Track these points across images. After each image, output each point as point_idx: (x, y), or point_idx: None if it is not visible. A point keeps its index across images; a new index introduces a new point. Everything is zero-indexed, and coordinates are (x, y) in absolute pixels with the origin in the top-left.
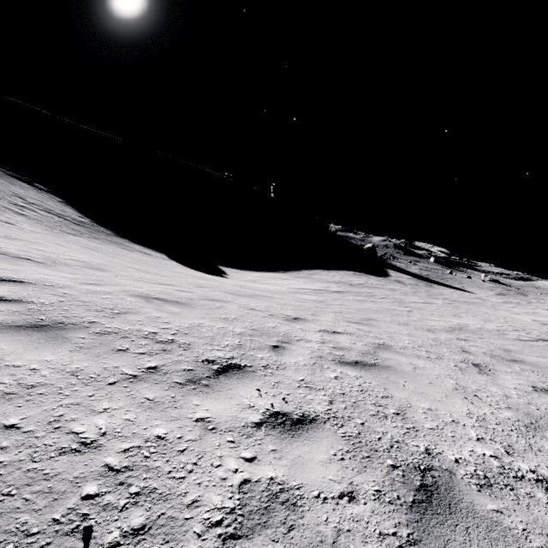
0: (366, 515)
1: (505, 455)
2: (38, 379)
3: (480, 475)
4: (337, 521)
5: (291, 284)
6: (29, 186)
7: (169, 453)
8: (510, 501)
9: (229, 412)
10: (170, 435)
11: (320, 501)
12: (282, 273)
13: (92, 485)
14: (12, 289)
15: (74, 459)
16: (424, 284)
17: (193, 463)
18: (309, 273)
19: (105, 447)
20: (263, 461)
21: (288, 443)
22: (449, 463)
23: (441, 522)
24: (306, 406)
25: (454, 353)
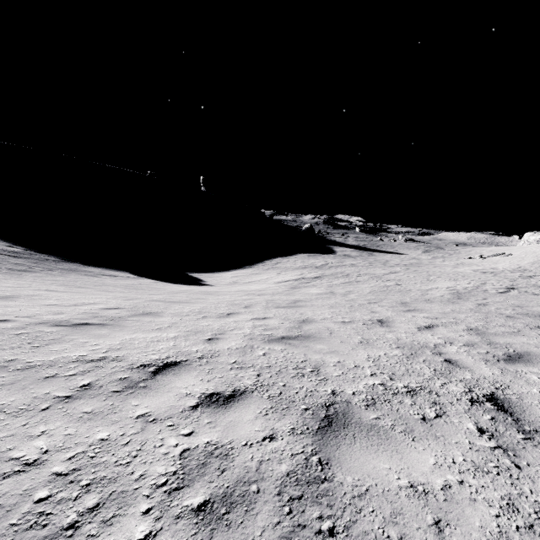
0: None
1: None
2: (492, 494)
3: None
4: None
5: (270, 278)
6: None
7: None
8: None
9: None
10: None
11: None
12: (249, 268)
13: None
14: (198, 378)
15: None
16: (366, 254)
17: None
18: (272, 263)
19: None
20: None
21: None
22: None
23: None
24: None
25: (510, 321)
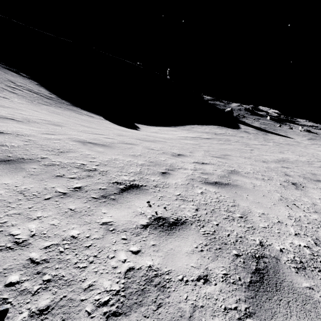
0: (216, 293)
1: (314, 245)
2: None
3: (297, 261)
4: (194, 298)
5: (178, 134)
6: (17, 74)
7: (78, 248)
8: (318, 280)
9: (126, 217)
10: (81, 235)
11: (183, 283)
12: (174, 127)
13: (16, 274)
14: None
15: (6, 255)
16: (262, 133)
17: (95, 256)
18: (190, 127)
19: (32, 245)
20: (145, 253)
21: (164, 239)
22: (275, 252)
23: (269, 298)
24: (180, 212)
25: (279, 176)
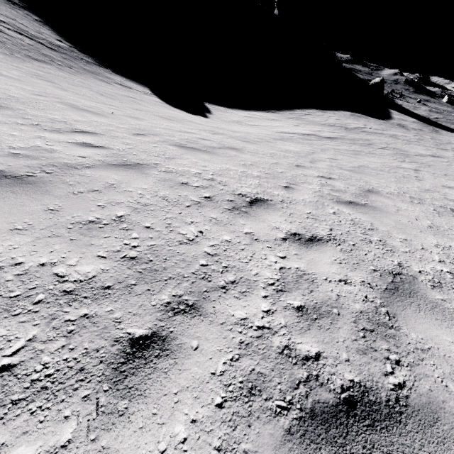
0: None
1: None
2: None
3: None
4: None
5: (279, 127)
6: None
7: None
8: None
9: None
10: None
11: None
12: (273, 113)
13: None
14: None
15: None
16: (429, 130)
17: None
18: (302, 113)
19: None
20: None
21: None
22: None
23: None
24: None
25: None
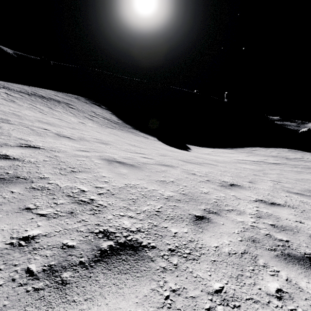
0: None
1: None
2: None
3: None
4: None
5: (235, 157)
6: (99, 107)
7: None
8: None
9: None
10: None
11: None
12: (229, 149)
13: None
14: (24, 152)
15: None
16: None
17: None
18: (250, 149)
19: None
20: None
21: None
22: None
23: None
24: None
25: None
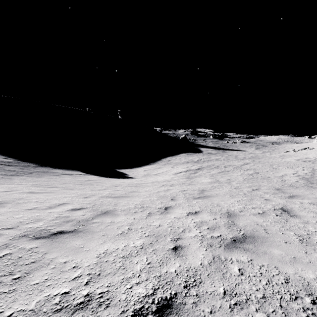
0: None
1: None
2: None
3: None
4: None
5: (169, 171)
6: None
7: None
8: None
9: None
10: None
11: None
12: (153, 164)
13: None
14: None
15: None
16: (221, 152)
17: None
18: (167, 160)
19: None
20: None
21: None
22: None
23: None
24: None
25: None
